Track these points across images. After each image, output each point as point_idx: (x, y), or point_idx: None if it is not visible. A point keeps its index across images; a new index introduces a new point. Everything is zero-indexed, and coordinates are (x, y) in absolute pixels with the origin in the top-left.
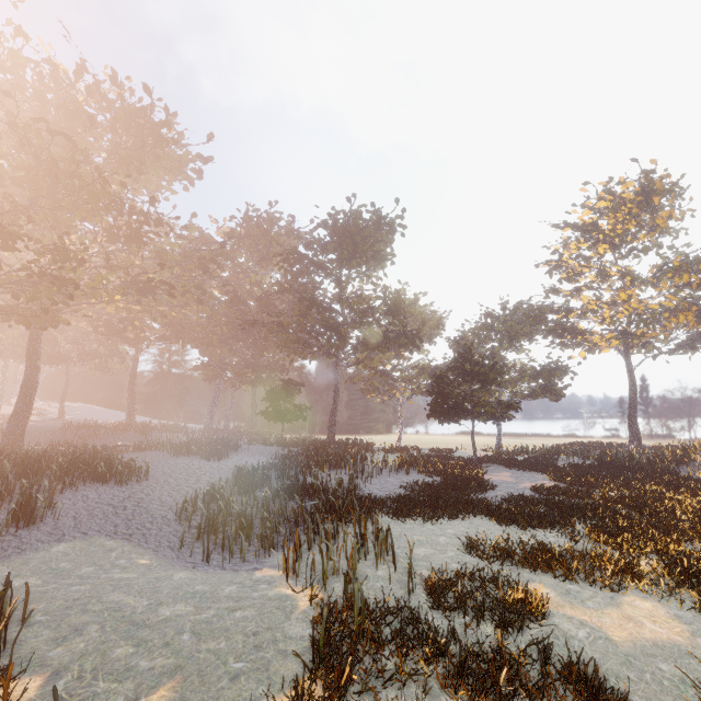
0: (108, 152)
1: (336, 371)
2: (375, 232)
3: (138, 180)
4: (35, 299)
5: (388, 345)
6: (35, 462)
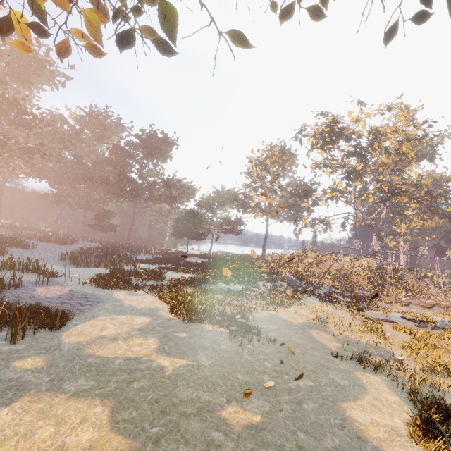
0: (10, 72)
1: (135, 210)
2: (162, 145)
3: (23, 84)
4: None
5: (162, 201)
6: None
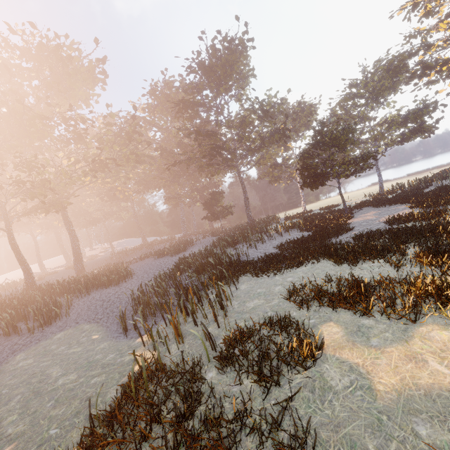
0: (37, 86)
1: (239, 176)
2: (229, 57)
3: (69, 97)
4: (34, 198)
5: (267, 144)
6: (72, 284)
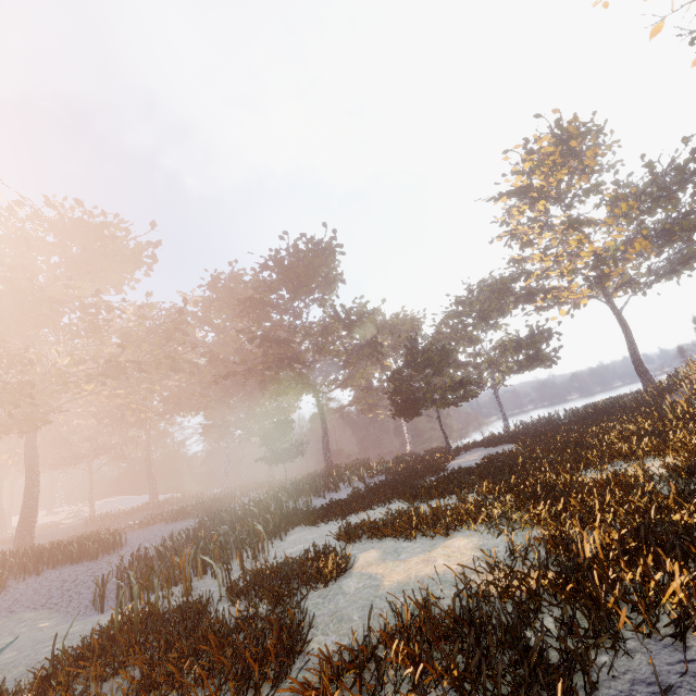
0: (57, 264)
1: (317, 399)
2: (313, 259)
3: (97, 279)
4: None
5: (356, 359)
6: (11, 557)
